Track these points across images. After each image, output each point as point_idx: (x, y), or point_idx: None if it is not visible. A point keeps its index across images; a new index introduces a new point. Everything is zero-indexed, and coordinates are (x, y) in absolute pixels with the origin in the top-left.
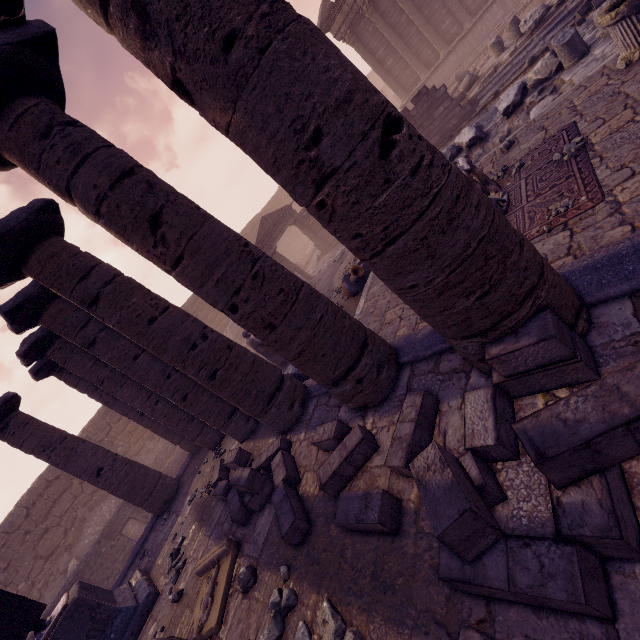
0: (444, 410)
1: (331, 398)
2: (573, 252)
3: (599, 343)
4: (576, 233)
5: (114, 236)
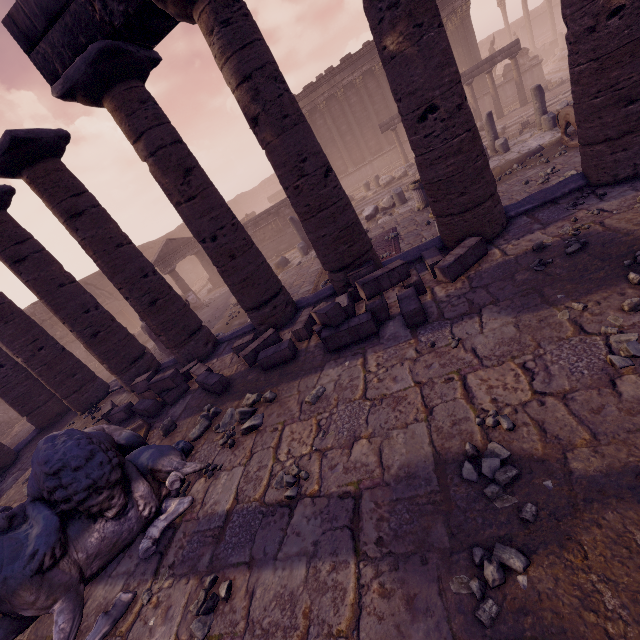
0: None
1: (242, 337)
2: None
3: None
4: None
5: (153, 170)
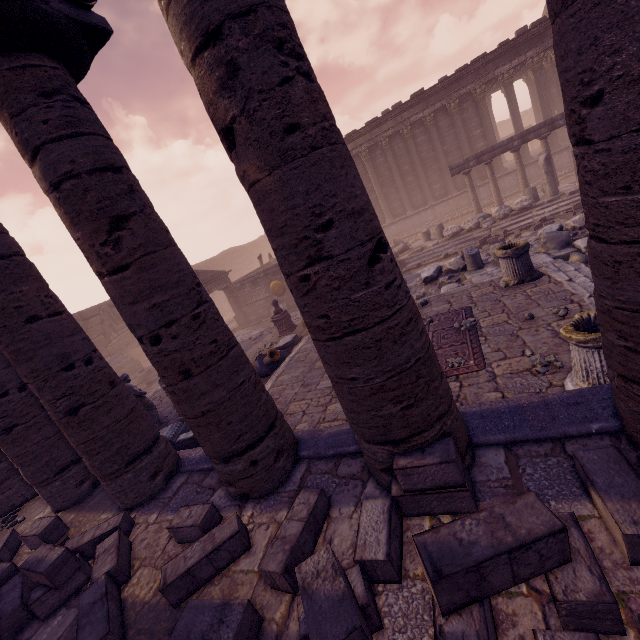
0: (334, 516)
1: (207, 477)
2: (461, 400)
3: (479, 479)
4: (464, 386)
5: (59, 214)
